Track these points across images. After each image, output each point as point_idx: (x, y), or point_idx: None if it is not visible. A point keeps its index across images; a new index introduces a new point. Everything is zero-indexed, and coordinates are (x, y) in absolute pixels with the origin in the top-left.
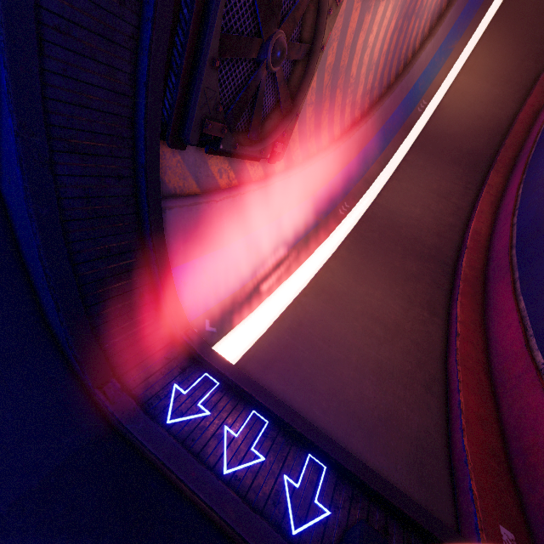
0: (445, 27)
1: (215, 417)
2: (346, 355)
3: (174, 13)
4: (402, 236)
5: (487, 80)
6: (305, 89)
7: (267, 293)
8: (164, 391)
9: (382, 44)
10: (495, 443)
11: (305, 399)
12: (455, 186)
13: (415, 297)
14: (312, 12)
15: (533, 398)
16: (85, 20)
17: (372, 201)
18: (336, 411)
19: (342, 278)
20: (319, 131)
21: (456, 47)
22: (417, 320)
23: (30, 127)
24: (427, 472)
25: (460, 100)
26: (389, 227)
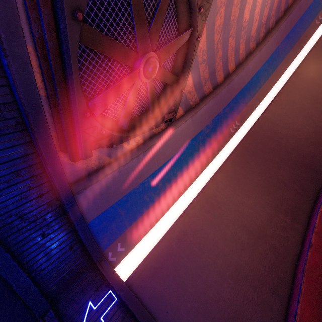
0: None
1: None
2: (214, 260)
3: (50, 84)
4: (281, 147)
5: None
6: (187, 71)
7: (164, 211)
8: (83, 307)
9: None
10: None
11: (176, 301)
12: None
13: (281, 204)
14: (185, 12)
15: None
16: None
17: (261, 114)
18: (196, 312)
19: (224, 189)
20: (214, 74)
21: None
22: (279, 226)
23: None
24: None
25: None
26: (271, 139)
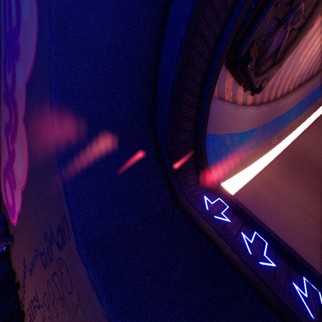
0: None
1: (234, 225)
2: (292, 226)
3: None
4: (315, 167)
5: None
6: (290, 51)
7: (236, 171)
8: (200, 197)
9: (319, 47)
10: None
11: None
12: None
13: None
14: (313, 3)
15: None
16: None
17: (291, 142)
18: None
19: (278, 180)
20: (271, 89)
21: None
22: None
23: (201, 0)
24: None
25: None
26: (305, 159)
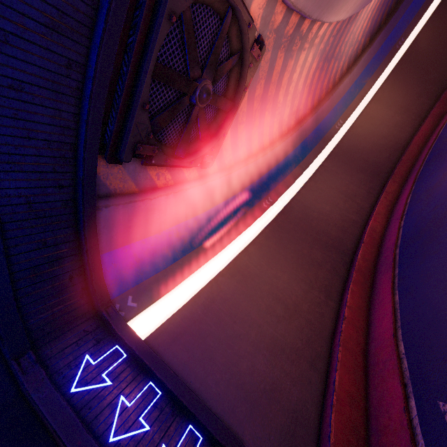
0: (360, 67)
1: (115, 387)
2: (247, 331)
3: (116, 69)
4: (312, 228)
5: (391, 109)
6: (231, 117)
7: (189, 273)
8: (76, 361)
9: (305, 79)
10: (359, 420)
11: (202, 371)
12: (360, 190)
13: (315, 282)
14: (237, 64)
15: (392, 383)
16: (36, 80)
17: (292, 196)
18: (227, 383)
19: (257, 261)
20: (250, 142)
21: (368, 82)
22: (314, 302)
23: None
24: (296, 443)
25: (369, 122)
26: (303, 220)
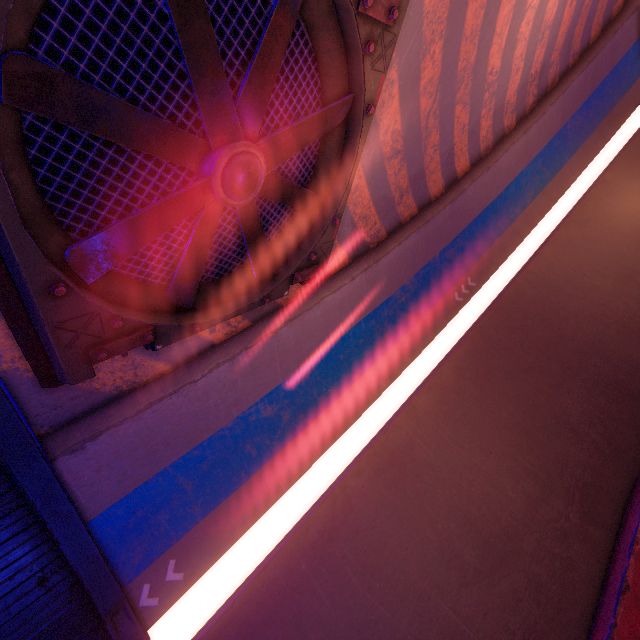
0: None
1: None
2: (393, 611)
3: None
4: (564, 339)
5: None
6: (346, 179)
7: (290, 481)
8: None
9: None
10: None
11: None
12: None
13: (559, 476)
14: (335, 51)
15: None
16: None
17: (524, 264)
18: None
19: (432, 431)
20: (421, 180)
21: None
22: (552, 529)
23: None
24: None
25: None
26: (544, 320)
